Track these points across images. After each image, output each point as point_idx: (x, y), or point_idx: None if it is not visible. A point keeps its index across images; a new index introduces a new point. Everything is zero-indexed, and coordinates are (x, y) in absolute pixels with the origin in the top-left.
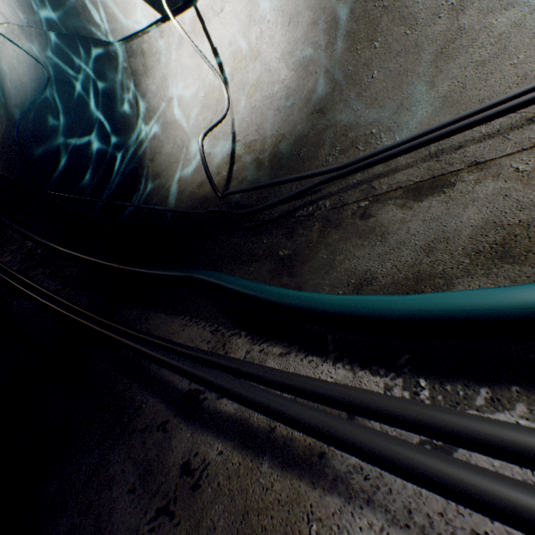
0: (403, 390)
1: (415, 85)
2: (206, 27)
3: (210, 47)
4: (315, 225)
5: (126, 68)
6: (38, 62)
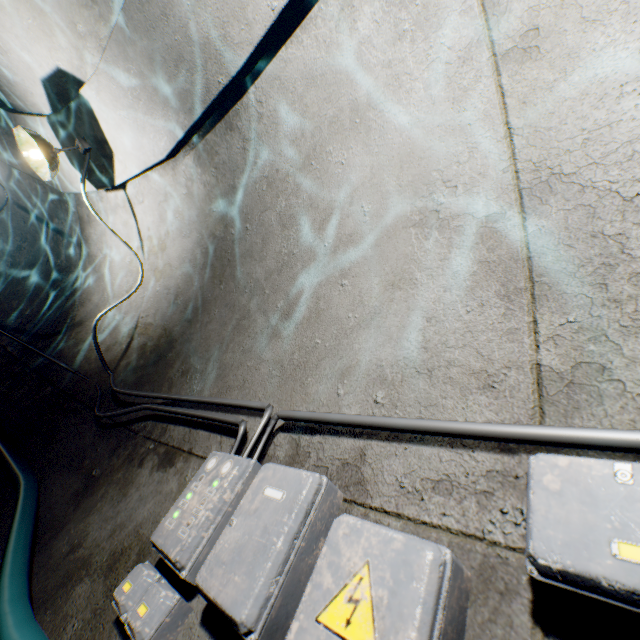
0: None
1: (224, 341)
2: (134, 208)
3: (136, 224)
4: (129, 448)
5: (75, 213)
6: None
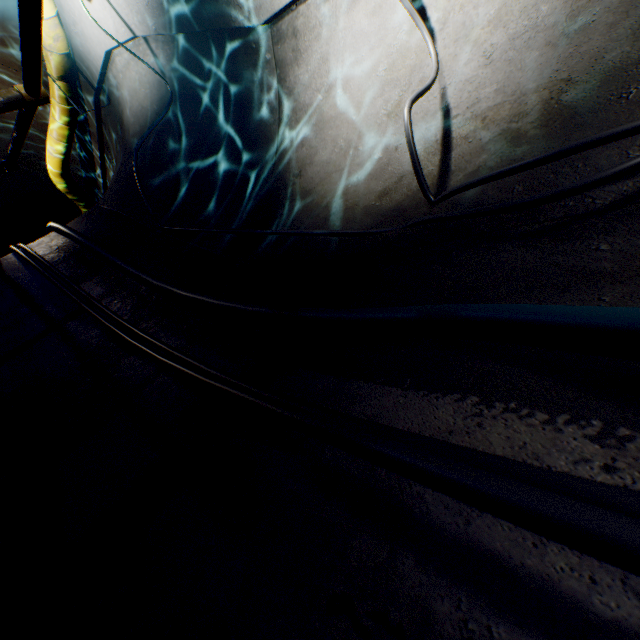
0: None
1: None
2: None
3: None
4: None
5: (269, 61)
6: (161, 78)
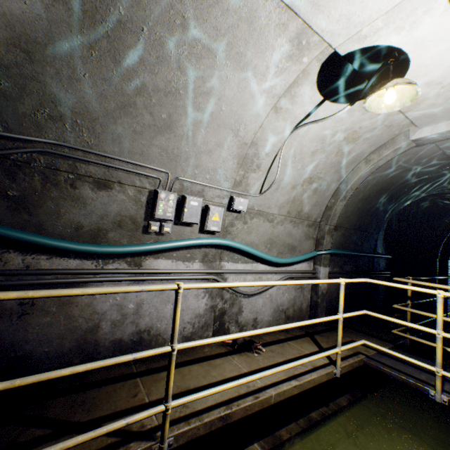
0: (97, 263)
1: (109, 113)
2: None
3: None
4: (36, 176)
5: None
6: None
